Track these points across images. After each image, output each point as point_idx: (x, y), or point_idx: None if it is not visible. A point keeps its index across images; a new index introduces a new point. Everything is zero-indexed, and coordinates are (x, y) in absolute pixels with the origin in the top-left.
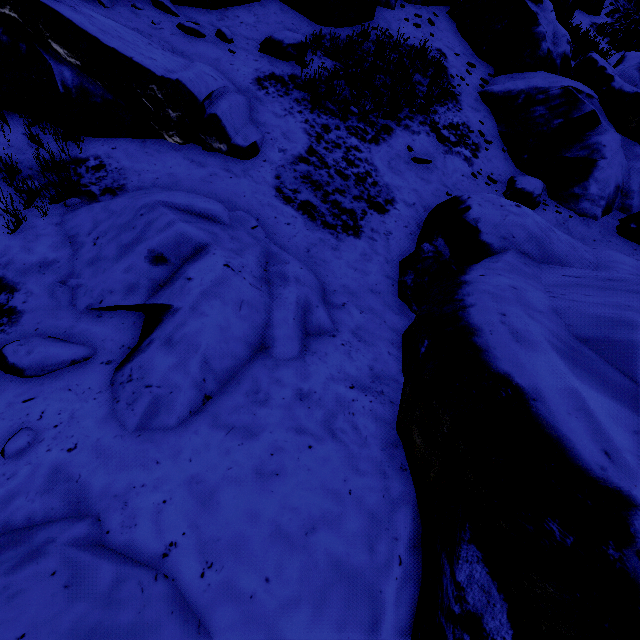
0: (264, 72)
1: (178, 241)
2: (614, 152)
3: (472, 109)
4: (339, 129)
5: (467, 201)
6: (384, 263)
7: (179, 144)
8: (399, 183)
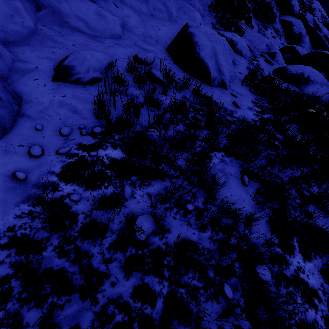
0: None
1: (269, 43)
2: (308, 42)
3: (278, 24)
4: (260, 25)
5: (294, 46)
6: None
7: (243, 23)
8: (272, 42)
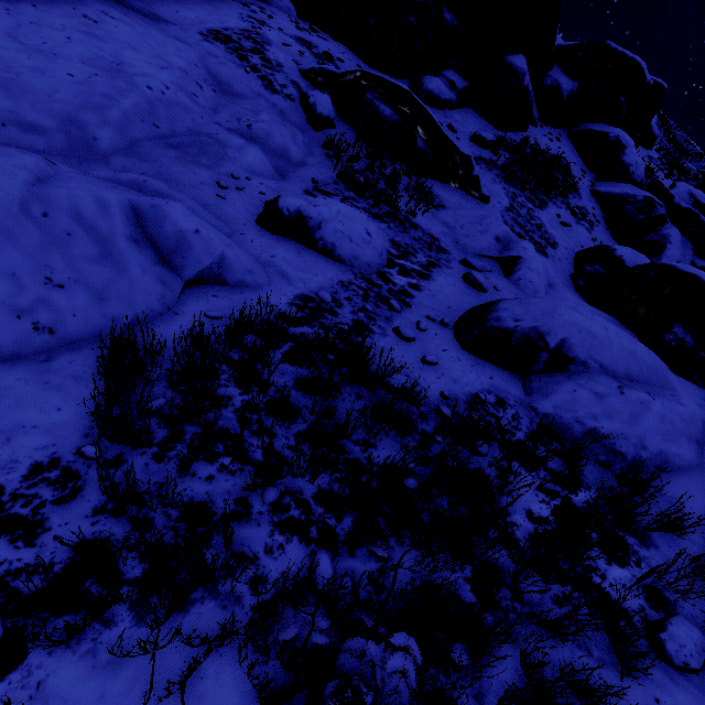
0: (476, 155)
1: (505, 233)
2: (676, 241)
3: (587, 200)
4: (521, 197)
5: (612, 247)
6: (563, 273)
7: (456, 188)
8: (557, 235)
